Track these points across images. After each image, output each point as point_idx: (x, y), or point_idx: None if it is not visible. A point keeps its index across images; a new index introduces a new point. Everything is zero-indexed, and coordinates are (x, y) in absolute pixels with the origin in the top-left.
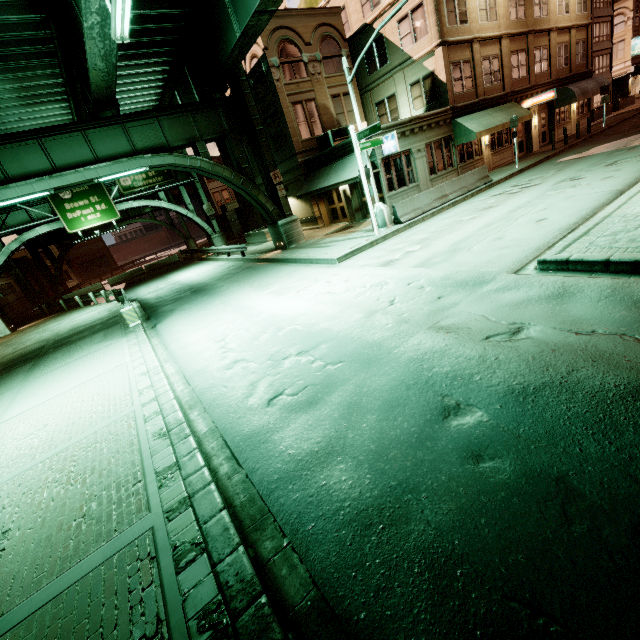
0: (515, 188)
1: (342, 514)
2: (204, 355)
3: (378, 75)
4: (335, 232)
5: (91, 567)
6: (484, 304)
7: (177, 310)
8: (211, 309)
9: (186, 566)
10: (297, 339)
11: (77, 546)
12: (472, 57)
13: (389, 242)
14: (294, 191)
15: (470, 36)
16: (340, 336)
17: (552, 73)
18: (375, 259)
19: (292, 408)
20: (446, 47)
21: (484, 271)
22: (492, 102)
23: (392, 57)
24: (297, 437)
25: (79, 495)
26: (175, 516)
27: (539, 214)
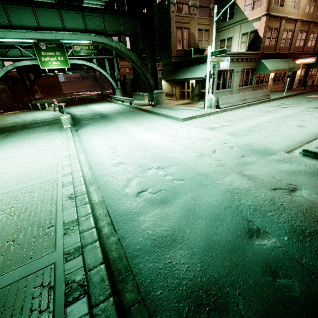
0: (284, 105)
1: (181, 289)
2: (102, 154)
3: (226, 24)
4: (182, 104)
5: (10, 281)
6: (271, 167)
7: (91, 124)
8: (109, 129)
9: (72, 302)
10: (157, 159)
11: (4, 262)
12: (279, 27)
13: (212, 117)
14: (165, 77)
15: (282, 15)
16: (183, 164)
17: (315, 48)
18: (204, 124)
19: (151, 202)
20: (268, 17)
21: (269, 147)
22: (281, 55)
23: (237, 15)
24: (153, 222)
25: (14, 224)
26: (70, 259)
27: (299, 122)
